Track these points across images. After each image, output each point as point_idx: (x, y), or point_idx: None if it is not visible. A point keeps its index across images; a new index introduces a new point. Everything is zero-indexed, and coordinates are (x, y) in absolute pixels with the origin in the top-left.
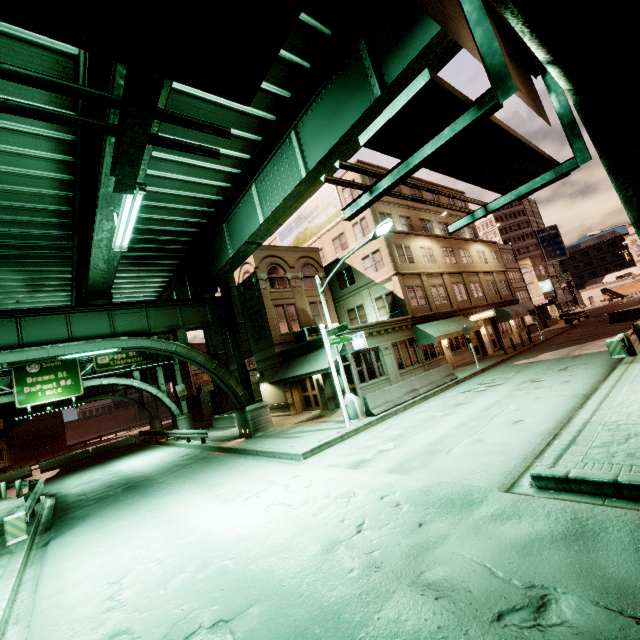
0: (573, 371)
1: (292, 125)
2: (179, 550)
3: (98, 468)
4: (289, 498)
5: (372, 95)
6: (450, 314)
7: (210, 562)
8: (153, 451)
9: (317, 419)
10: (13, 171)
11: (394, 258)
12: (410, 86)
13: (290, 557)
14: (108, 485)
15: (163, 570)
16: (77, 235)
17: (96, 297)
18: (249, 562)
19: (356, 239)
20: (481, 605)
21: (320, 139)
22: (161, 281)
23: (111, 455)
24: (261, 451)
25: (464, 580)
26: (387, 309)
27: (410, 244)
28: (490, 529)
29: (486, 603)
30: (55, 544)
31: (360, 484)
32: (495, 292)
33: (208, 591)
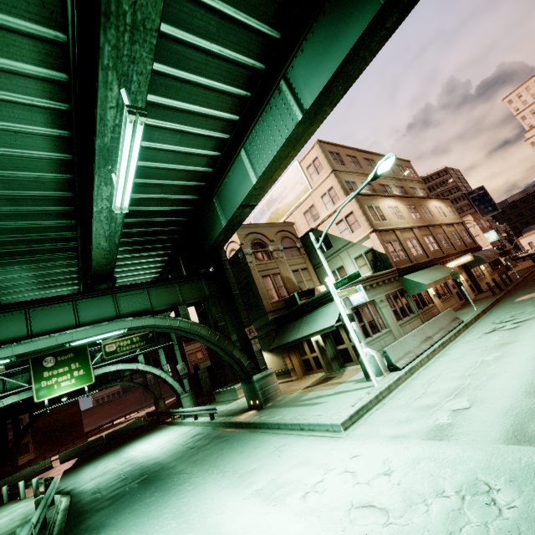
0: None
1: (280, 75)
2: None
3: (112, 455)
4: (373, 495)
5: None
6: (429, 263)
7: None
8: (162, 432)
9: (327, 381)
10: (12, 153)
11: (368, 217)
12: None
13: None
14: (123, 477)
15: None
16: (79, 223)
17: (100, 281)
18: None
19: (326, 208)
20: None
21: (316, 73)
22: (158, 266)
23: (123, 439)
24: (283, 424)
25: None
26: (369, 266)
27: (379, 204)
28: None
29: None
30: None
31: (480, 466)
32: (460, 241)
33: None
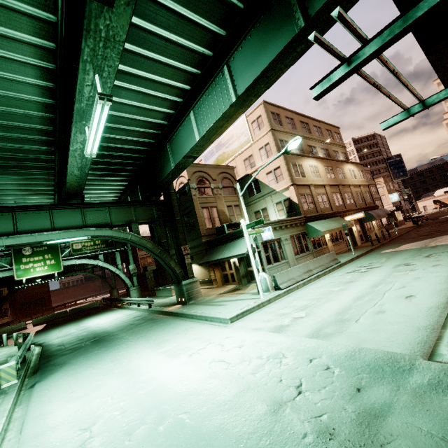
0: (438, 257)
1: (224, 61)
2: (139, 400)
3: (73, 324)
4: (226, 356)
5: (296, 27)
6: (331, 215)
7: (167, 415)
8: (113, 312)
9: (235, 291)
10: (7, 95)
11: (291, 173)
12: None
13: (240, 415)
14: (80, 338)
15: (127, 420)
16: (58, 150)
17: (72, 198)
18: (203, 418)
19: (261, 159)
20: None
21: (248, 69)
22: (119, 188)
23: (83, 315)
24: (195, 315)
25: None
26: (285, 211)
27: (302, 163)
28: (435, 399)
29: None
30: (39, 387)
31: (286, 346)
32: (362, 200)
33: (169, 446)
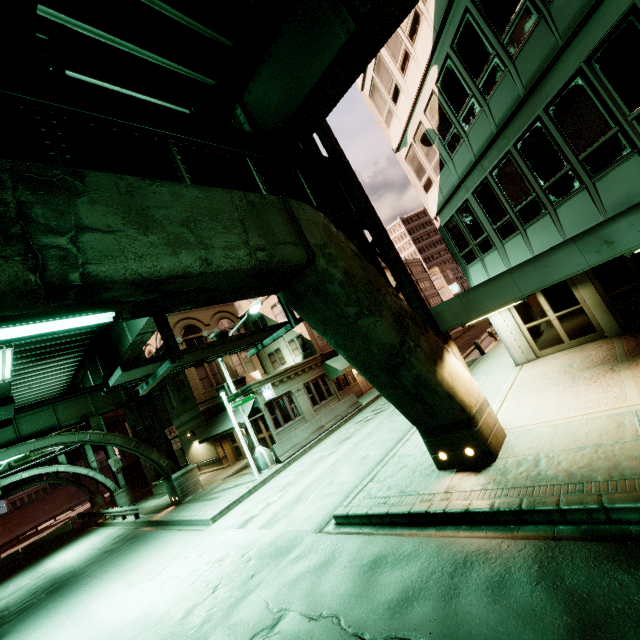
0: None
1: None
2: None
3: (27, 571)
4: (182, 571)
5: None
6: None
7: None
8: (89, 537)
9: (241, 471)
10: None
11: None
12: (117, 370)
13: (159, 629)
14: (33, 592)
15: None
16: None
17: None
18: None
19: None
20: (248, 632)
21: None
22: (71, 366)
23: (44, 550)
24: (182, 520)
25: (250, 616)
26: (300, 350)
27: None
28: (287, 570)
29: (251, 630)
30: None
31: (236, 544)
32: None
33: None
